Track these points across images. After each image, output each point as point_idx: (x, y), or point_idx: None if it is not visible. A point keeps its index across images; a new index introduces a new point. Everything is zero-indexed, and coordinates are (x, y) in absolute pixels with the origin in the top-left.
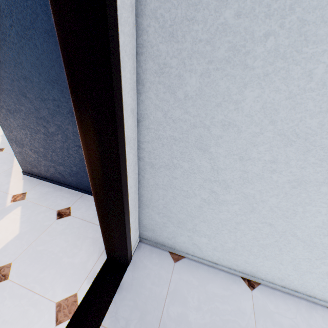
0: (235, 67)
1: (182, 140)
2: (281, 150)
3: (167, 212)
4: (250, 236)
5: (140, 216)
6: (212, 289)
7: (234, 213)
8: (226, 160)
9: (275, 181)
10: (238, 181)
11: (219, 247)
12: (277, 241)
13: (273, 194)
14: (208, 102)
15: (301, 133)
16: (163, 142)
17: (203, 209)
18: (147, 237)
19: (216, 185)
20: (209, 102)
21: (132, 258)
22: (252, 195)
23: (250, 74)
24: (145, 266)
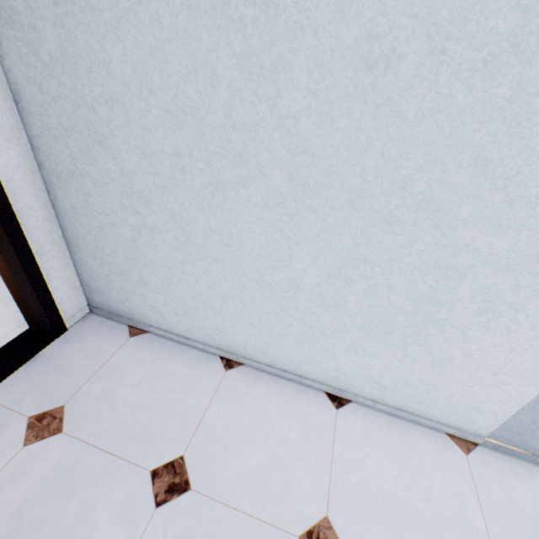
0: (84, 12)
1: (74, 130)
2: (178, 137)
3: (104, 255)
4: (203, 282)
5: (76, 267)
6: (170, 367)
7: (173, 247)
8: (131, 158)
9: (192, 186)
10: (156, 192)
11: (180, 309)
12: (233, 287)
13: (198, 208)
14: (78, 66)
15: (186, 108)
16: (55, 136)
17: (139, 244)
18: (98, 304)
19: (136, 202)
20: (79, 67)
21: (69, 329)
22: (179, 213)
23: (102, 20)
24: (84, 339)
